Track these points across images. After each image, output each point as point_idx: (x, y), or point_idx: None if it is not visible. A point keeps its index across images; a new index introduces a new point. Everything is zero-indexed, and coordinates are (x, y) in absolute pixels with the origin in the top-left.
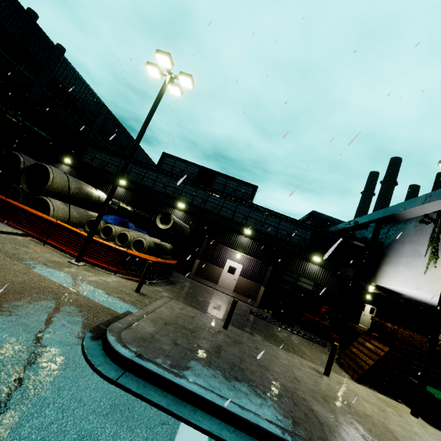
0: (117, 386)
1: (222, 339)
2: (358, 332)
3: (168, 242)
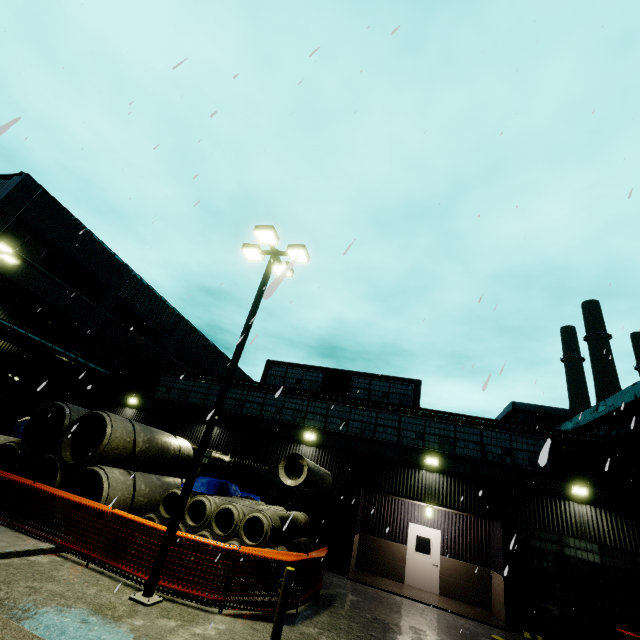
0: None
1: None
2: None
3: (298, 509)
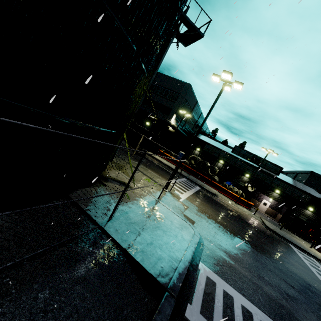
0: (277, 236)
1: (282, 232)
2: None
3: (239, 189)
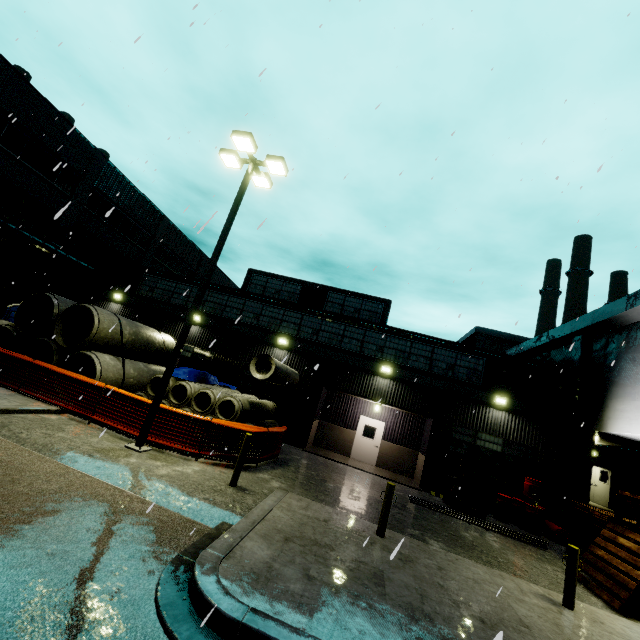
0: None
1: (380, 557)
2: (599, 519)
3: (269, 399)
